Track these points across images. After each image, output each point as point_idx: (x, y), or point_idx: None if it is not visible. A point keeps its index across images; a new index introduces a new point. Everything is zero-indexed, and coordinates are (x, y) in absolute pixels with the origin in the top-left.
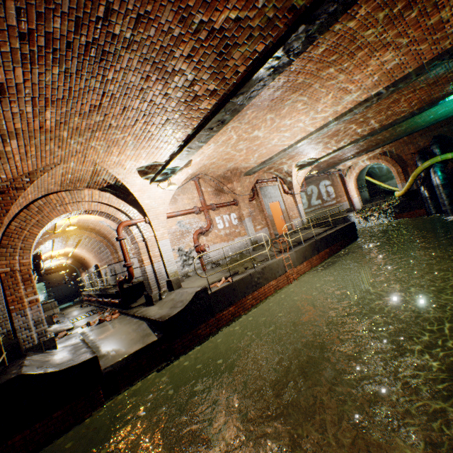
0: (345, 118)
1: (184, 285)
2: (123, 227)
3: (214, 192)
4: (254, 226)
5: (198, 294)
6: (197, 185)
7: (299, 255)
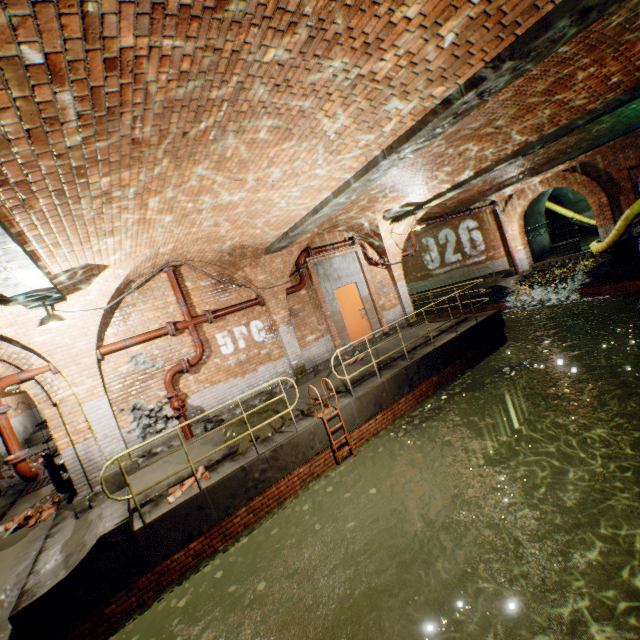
0: (414, 145)
1: (134, 480)
2: (1, 390)
3: (215, 286)
4: (301, 338)
5: (106, 539)
6: (173, 281)
7: (365, 403)
